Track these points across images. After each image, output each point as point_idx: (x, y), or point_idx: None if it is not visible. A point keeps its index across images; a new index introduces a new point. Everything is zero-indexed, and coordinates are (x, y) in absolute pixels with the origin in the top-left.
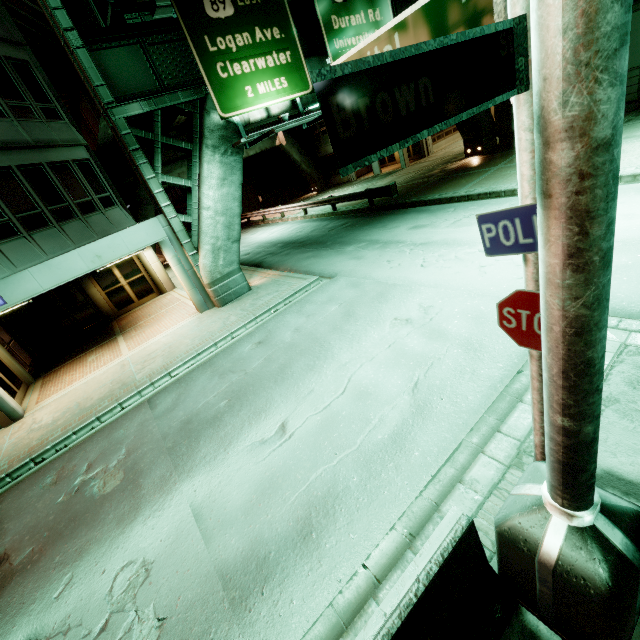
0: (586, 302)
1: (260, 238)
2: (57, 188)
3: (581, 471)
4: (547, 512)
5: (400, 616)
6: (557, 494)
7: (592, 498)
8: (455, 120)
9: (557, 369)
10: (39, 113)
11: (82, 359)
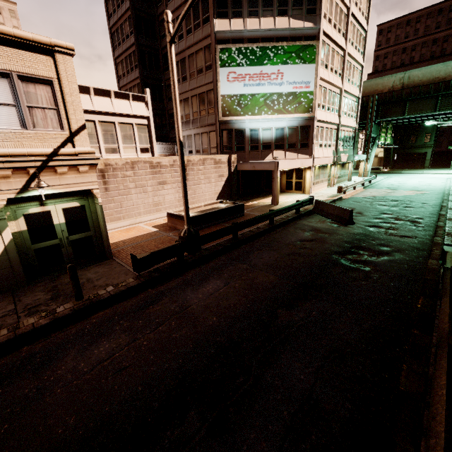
0: None
1: None
2: None
3: None
4: None
5: None
6: None
7: None
8: None
9: None
10: None
11: None
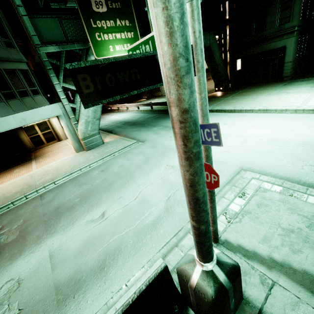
0: (191, 173)
1: (114, 118)
2: (8, 82)
3: (203, 245)
4: (195, 263)
5: (122, 310)
6: (197, 255)
7: (211, 257)
8: (153, 87)
9: (187, 200)
10: (2, 43)
11: (11, 171)
